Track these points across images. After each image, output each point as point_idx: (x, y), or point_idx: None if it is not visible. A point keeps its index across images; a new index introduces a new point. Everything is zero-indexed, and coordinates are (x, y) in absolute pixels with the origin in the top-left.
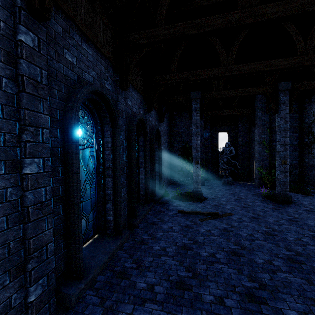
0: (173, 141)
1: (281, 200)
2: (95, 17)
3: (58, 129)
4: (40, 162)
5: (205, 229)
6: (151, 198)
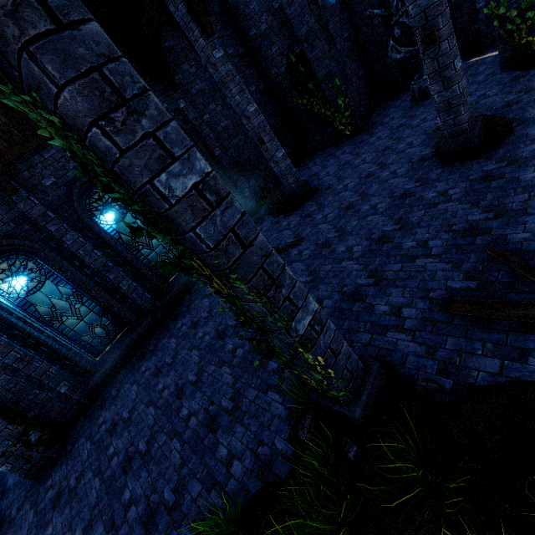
0: (263, 65)
1: (448, 154)
2: None
3: None
4: None
5: None
6: None
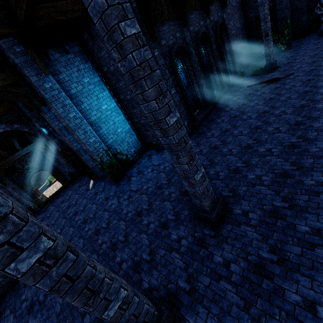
0: (247, 11)
1: None
2: (160, 2)
3: (172, 75)
4: (173, 89)
5: (261, 92)
6: (226, 84)
